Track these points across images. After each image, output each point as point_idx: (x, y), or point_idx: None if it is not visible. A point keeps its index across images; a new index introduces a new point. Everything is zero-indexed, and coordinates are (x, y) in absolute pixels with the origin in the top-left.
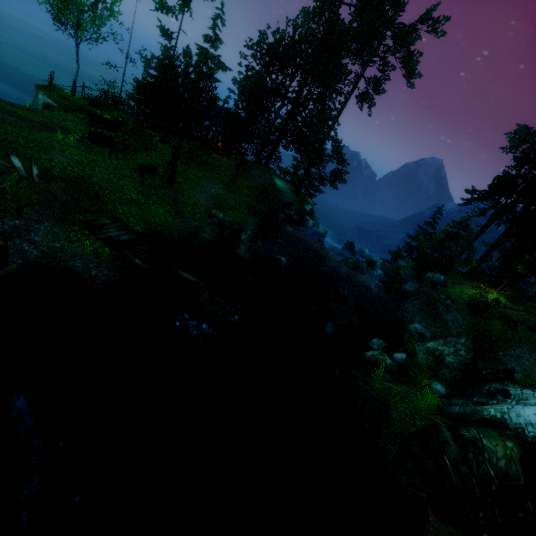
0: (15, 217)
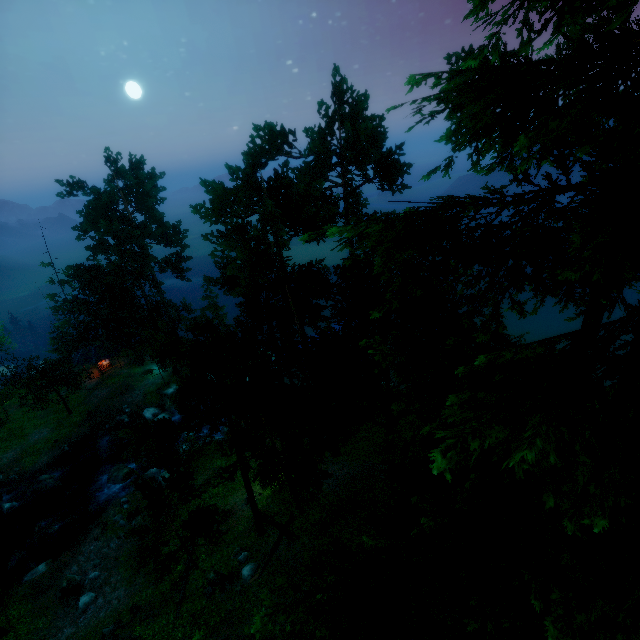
0: None
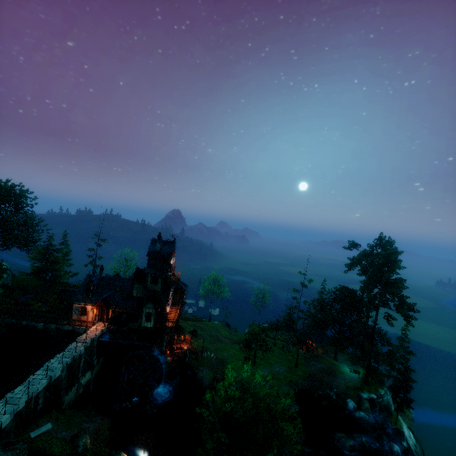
0: (203, 367)
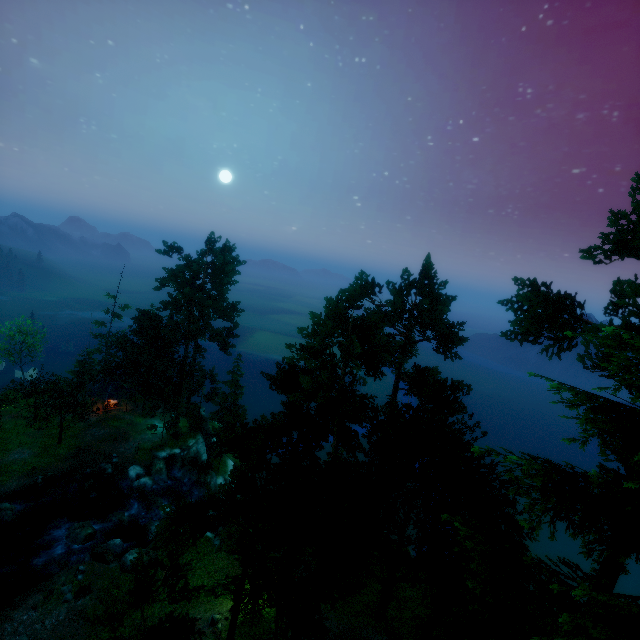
0: None
